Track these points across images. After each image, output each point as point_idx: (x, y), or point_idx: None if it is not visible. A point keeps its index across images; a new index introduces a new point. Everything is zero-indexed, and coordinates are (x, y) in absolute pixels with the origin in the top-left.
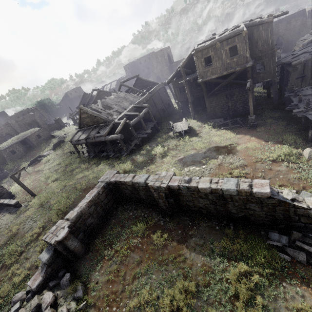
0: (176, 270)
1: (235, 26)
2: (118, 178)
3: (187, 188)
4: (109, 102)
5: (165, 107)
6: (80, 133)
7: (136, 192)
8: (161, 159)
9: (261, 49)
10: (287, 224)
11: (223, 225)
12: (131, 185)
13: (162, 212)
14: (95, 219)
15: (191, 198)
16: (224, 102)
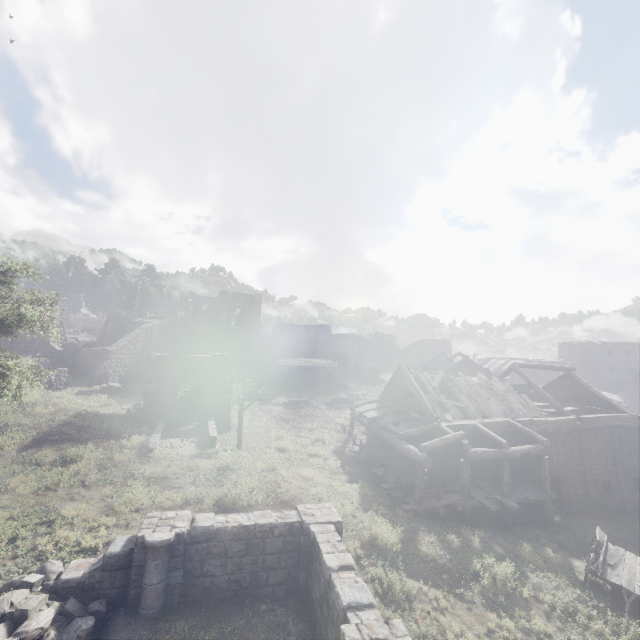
0: None
1: None
2: (323, 537)
3: None
4: (461, 385)
5: (617, 479)
6: (374, 406)
7: (326, 613)
8: (483, 605)
9: None
10: None
11: None
12: (326, 579)
13: None
14: (225, 575)
15: None
16: None
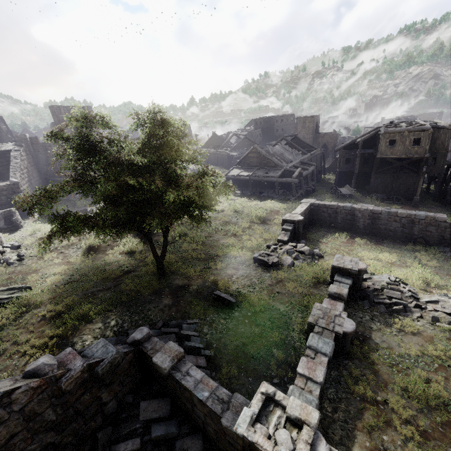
0: (380, 251)
1: (416, 122)
2: (322, 203)
3: (388, 213)
4: (277, 150)
5: (316, 173)
6: (239, 170)
7: (335, 215)
8: None
9: (436, 147)
10: (450, 242)
11: (405, 242)
12: (335, 208)
13: (356, 231)
14: (302, 224)
15: (386, 221)
16: (390, 182)
